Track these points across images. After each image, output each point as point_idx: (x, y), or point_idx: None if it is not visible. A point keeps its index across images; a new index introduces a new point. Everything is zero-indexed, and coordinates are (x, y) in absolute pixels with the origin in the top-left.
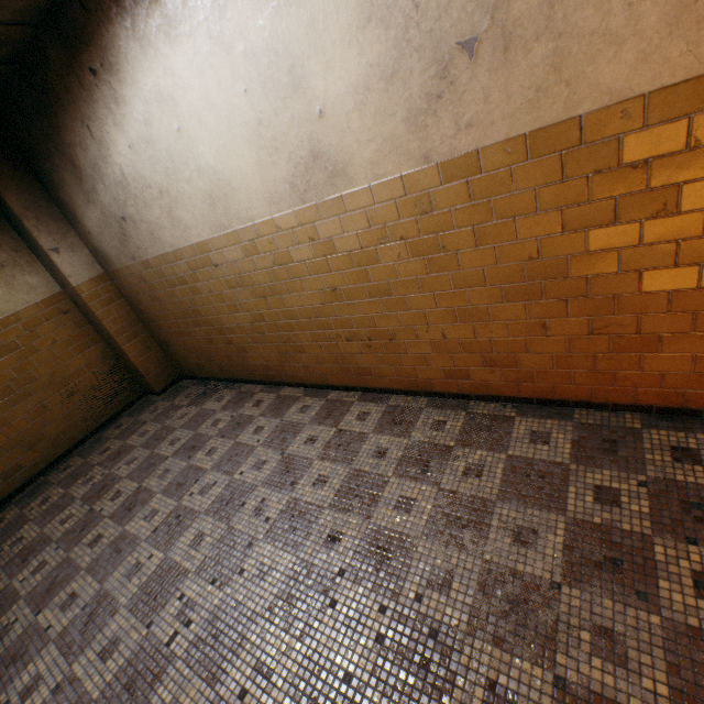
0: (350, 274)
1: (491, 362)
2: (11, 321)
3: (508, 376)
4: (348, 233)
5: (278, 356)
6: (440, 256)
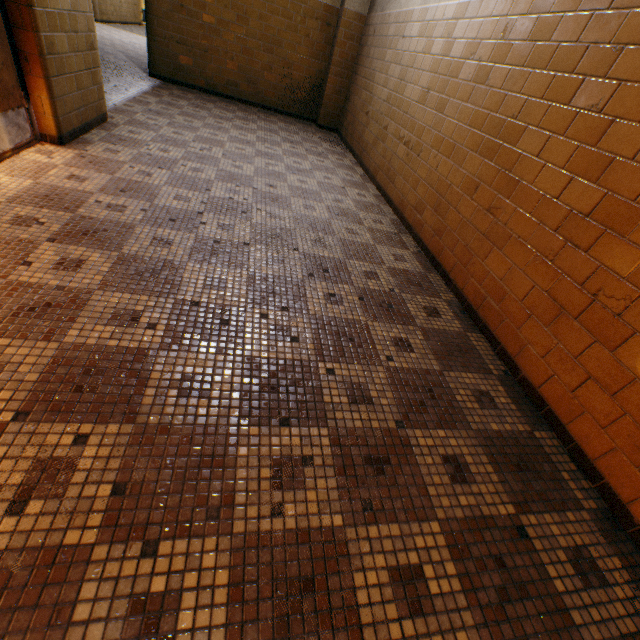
0: (441, 81)
1: (438, 206)
2: (302, 0)
3: (435, 225)
4: (464, 39)
5: (375, 139)
6: (482, 88)
